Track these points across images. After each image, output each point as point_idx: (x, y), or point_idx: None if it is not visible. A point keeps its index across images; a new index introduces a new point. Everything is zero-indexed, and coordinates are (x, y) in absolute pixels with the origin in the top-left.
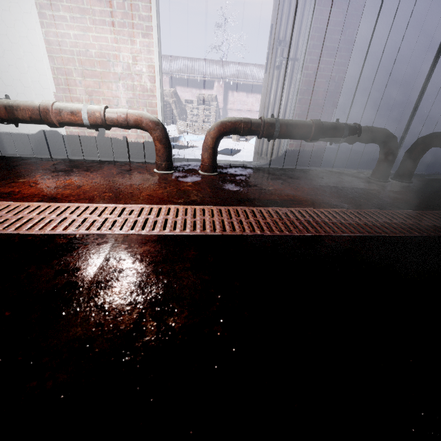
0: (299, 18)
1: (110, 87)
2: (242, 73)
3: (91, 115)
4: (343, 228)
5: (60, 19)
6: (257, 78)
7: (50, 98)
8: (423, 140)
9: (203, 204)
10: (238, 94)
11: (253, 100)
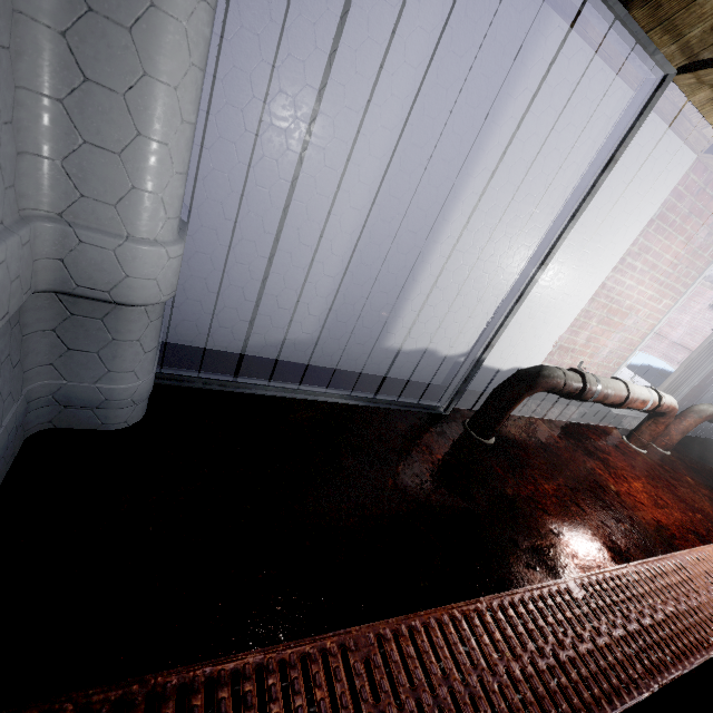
0: None
1: (609, 336)
2: None
3: (653, 404)
4: None
5: (632, 268)
6: None
7: (554, 337)
8: None
9: None
10: None
11: None
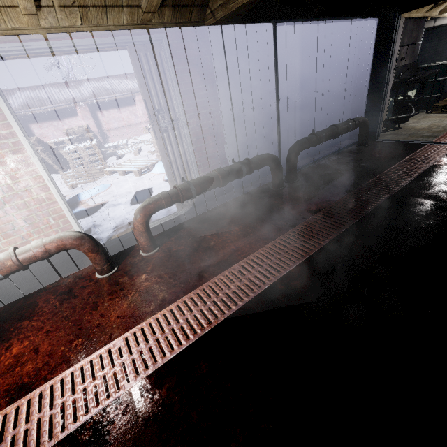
0: (165, 87)
1: None
2: (102, 89)
3: (2, 267)
4: (282, 265)
5: None
6: (121, 91)
7: None
8: (293, 150)
9: (174, 299)
10: (108, 112)
11: (128, 113)
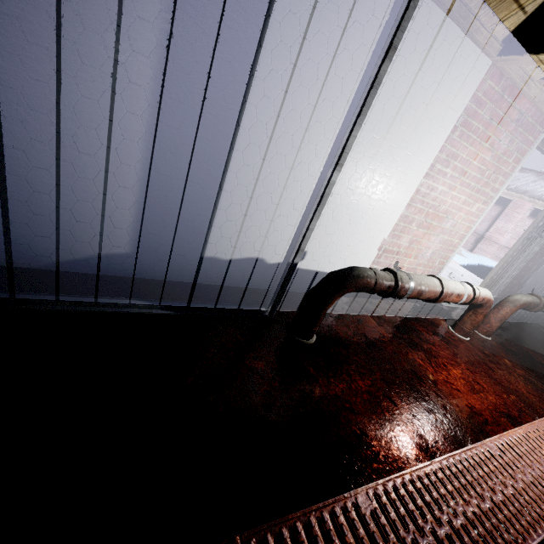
0: None
1: (430, 238)
2: None
3: (468, 297)
4: None
5: (442, 174)
6: None
7: (378, 241)
8: None
9: None
10: None
11: None
